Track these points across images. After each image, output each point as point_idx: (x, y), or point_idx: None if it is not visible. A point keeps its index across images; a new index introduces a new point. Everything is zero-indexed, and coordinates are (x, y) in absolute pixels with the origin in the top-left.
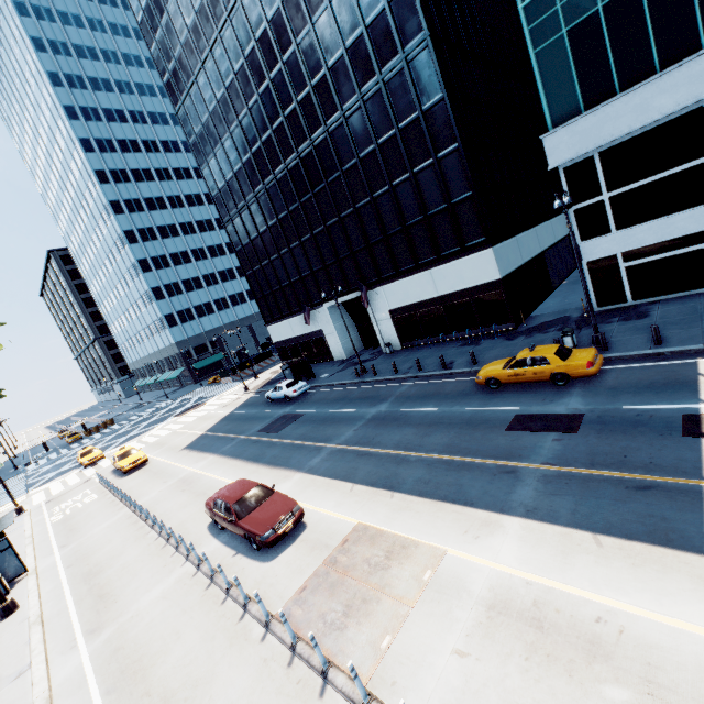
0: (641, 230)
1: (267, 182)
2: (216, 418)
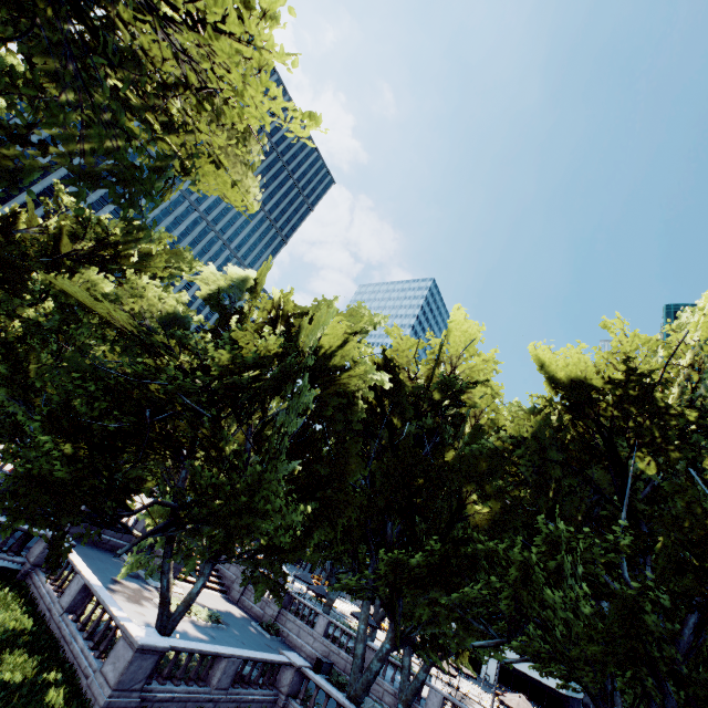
0: None
1: None
2: None
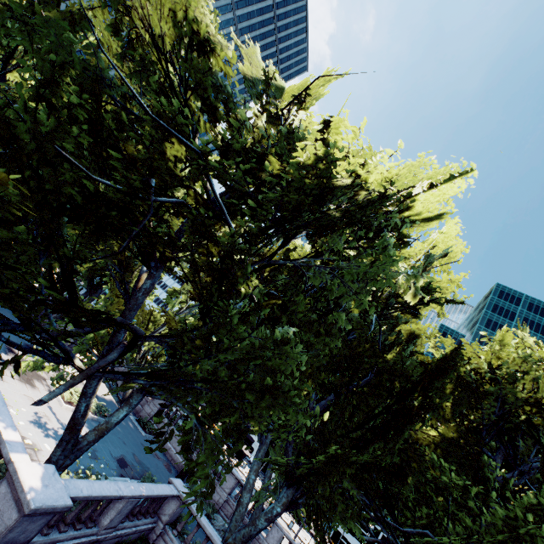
0: (349, 534)
1: None
2: None
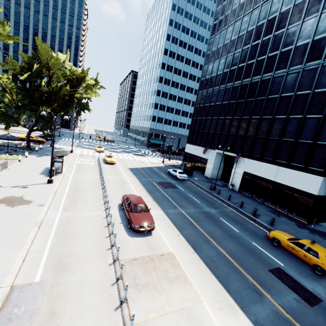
0: None
1: (228, 85)
2: (145, 165)
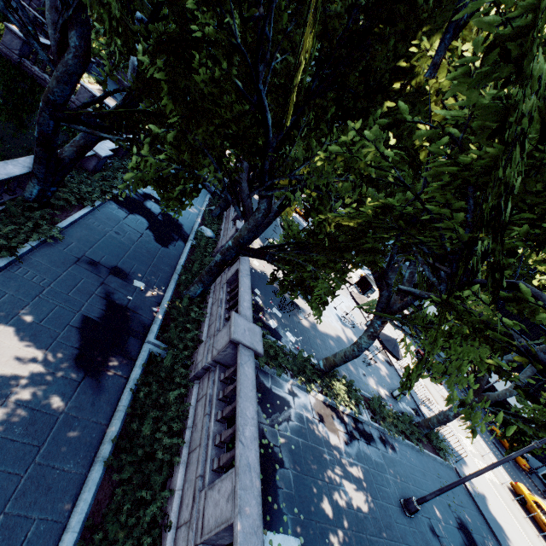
0: None
1: None
2: None
